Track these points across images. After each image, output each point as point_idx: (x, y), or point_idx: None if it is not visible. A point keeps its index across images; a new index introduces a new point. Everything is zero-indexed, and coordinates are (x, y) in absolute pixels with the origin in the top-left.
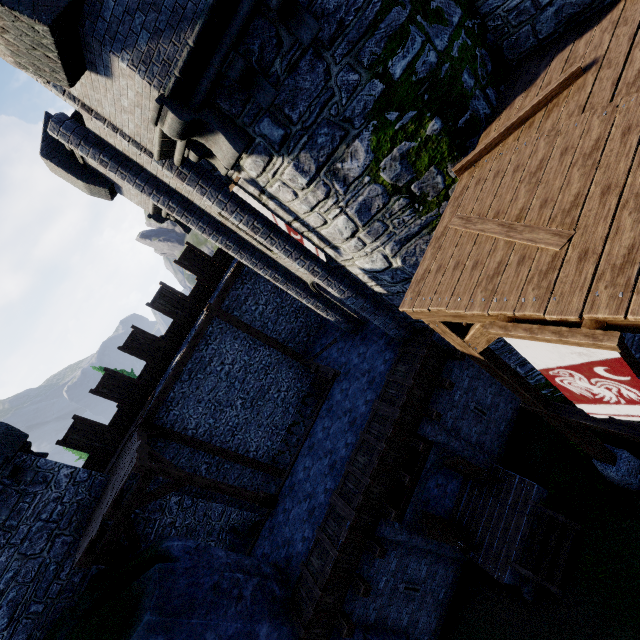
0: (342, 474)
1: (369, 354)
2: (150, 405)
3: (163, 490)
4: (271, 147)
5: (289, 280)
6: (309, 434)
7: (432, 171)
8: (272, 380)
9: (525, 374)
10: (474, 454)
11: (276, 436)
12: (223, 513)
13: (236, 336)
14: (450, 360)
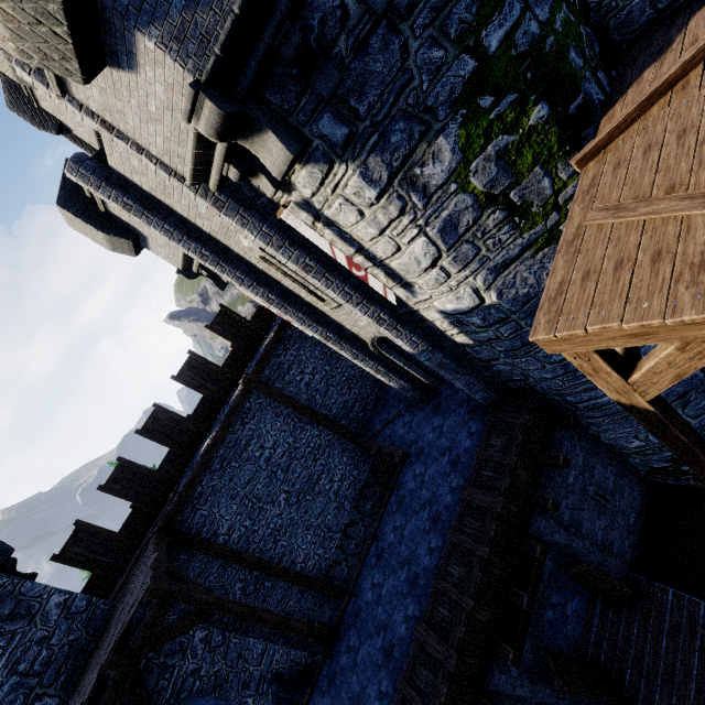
0: (429, 593)
1: (447, 427)
2: (172, 504)
3: (185, 624)
4: (332, 151)
5: (343, 339)
6: (375, 537)
7: (537, 172)
8: (322, 467)
9: (659, 444)
10: (603, 559)
11: (329, 541)
12: (264, 653)
13: (278, 413)
14: (557, 429)
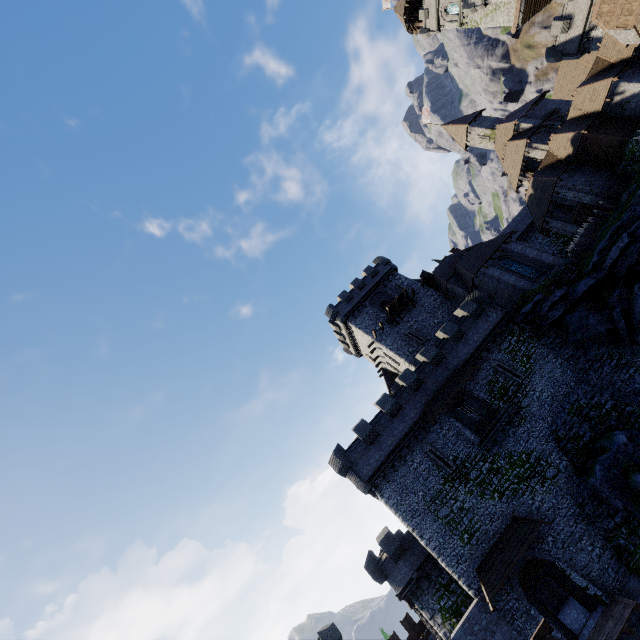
0: None
1: None
2: None
3: None
4: (419, 607)
5: None
6: None
7: None
8: None
9: None
10: None
11: None
12: None
13: None
14: None
